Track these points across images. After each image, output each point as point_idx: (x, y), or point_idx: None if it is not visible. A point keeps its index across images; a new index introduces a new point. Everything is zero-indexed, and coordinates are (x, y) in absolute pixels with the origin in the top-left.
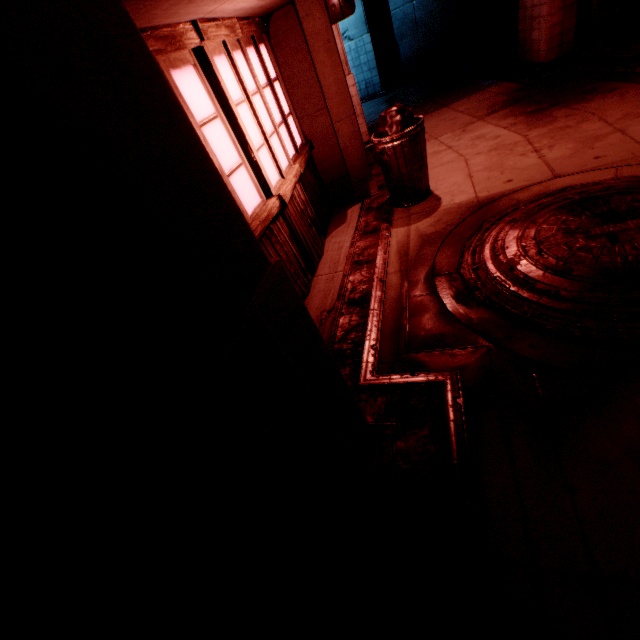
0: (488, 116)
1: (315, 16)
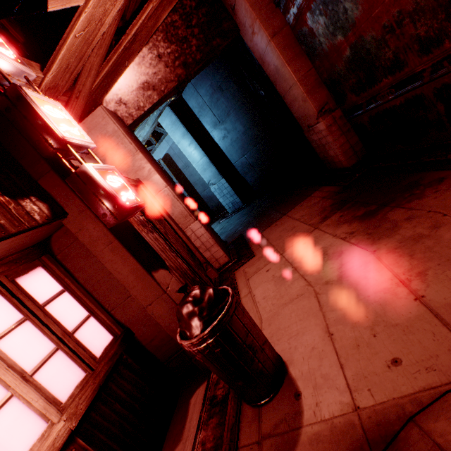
0: (322, 223)
1: (89, 227)
